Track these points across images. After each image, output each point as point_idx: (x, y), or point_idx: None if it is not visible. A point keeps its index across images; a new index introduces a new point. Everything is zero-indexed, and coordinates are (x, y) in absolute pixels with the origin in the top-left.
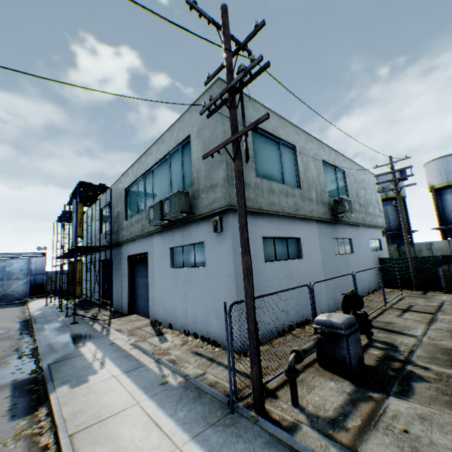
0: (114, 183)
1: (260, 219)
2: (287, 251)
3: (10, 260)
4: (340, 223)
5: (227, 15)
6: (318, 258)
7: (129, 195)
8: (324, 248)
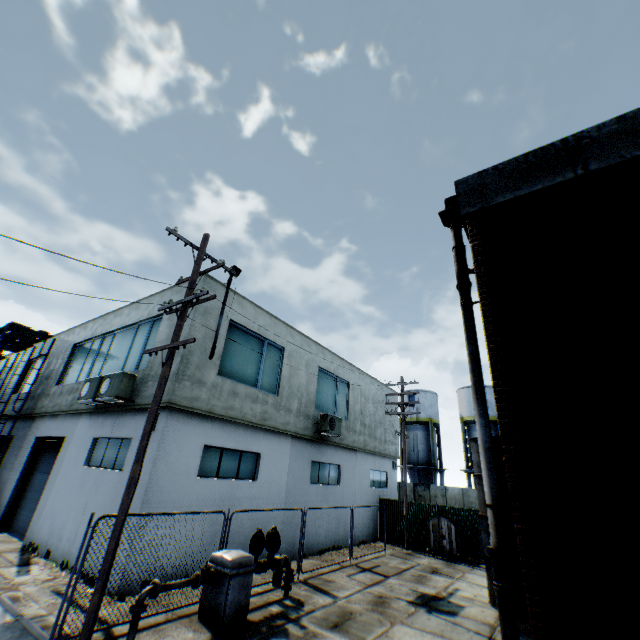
0: (66, 331)
1: (209, 423)
2: (237, 467)
3: None
4: (328, 443)
5: (207, 241)
6: (281, 483)
7: (78, 354)
8: (294, 472)
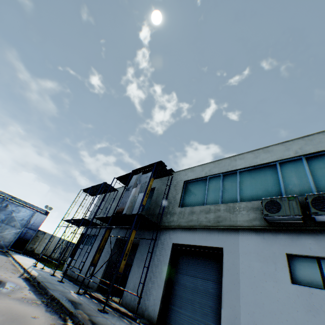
0: None
1: None
2: None
3: (21, 206)
4: None
5: None
6: None
7: (188, 187)
8: None
